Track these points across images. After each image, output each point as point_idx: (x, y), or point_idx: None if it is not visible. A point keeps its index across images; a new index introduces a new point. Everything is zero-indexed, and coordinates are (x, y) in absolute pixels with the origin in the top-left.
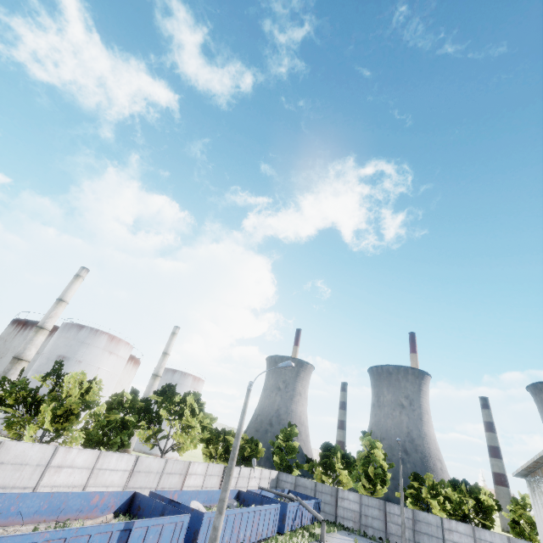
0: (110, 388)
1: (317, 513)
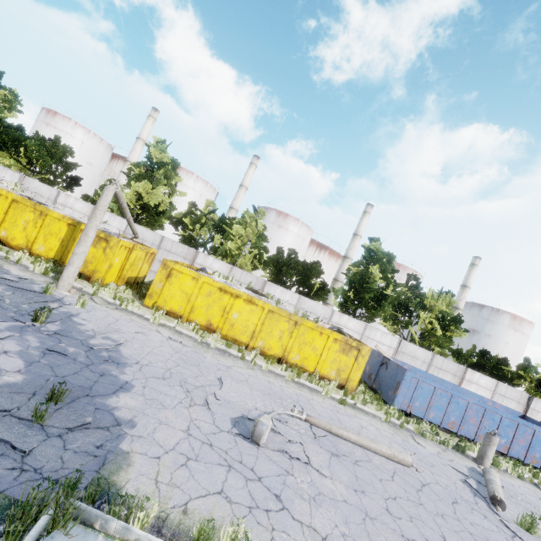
0: (519, 361)
1: None
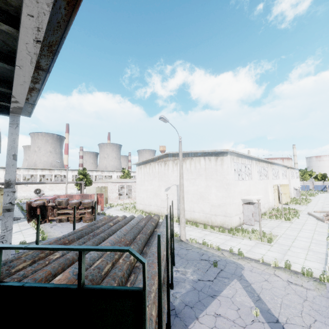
0: None
1: (326, 187)
